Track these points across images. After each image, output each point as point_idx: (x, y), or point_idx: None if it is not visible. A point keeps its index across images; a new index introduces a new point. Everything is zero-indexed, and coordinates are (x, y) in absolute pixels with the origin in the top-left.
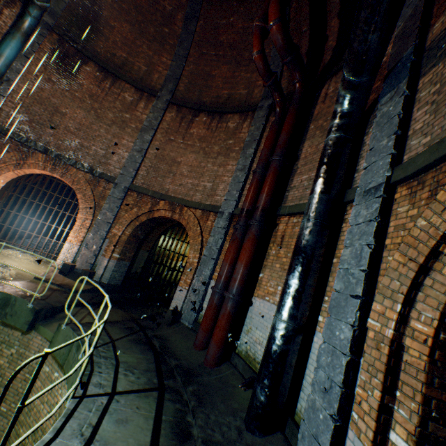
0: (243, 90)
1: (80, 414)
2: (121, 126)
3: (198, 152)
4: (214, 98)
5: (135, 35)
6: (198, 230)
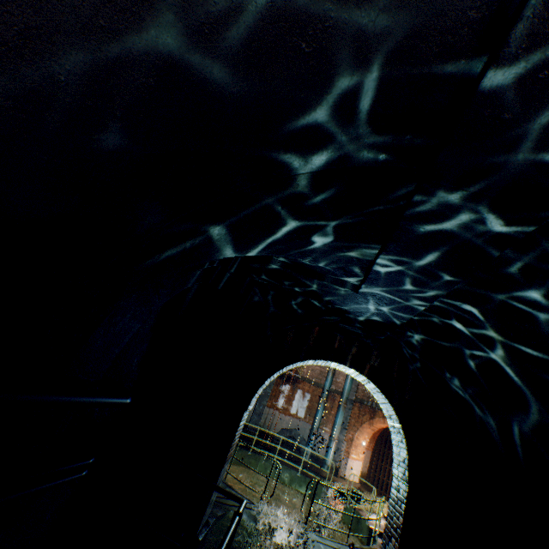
0: None
1: (344, 546)
2: None
3: None
4: None
5: None
6: None
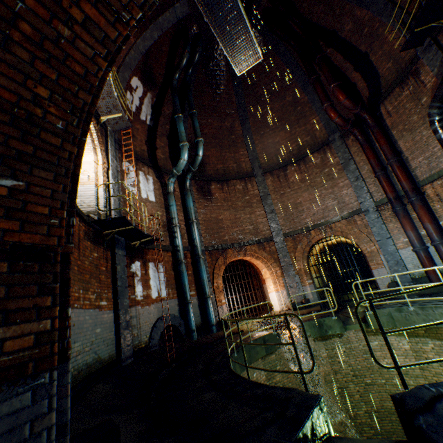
0: (305, 138)
1: None
2: (249, 205)
3: (307, 189)
4: (288, 153)
5: (219, 151)
6: (356, 230)
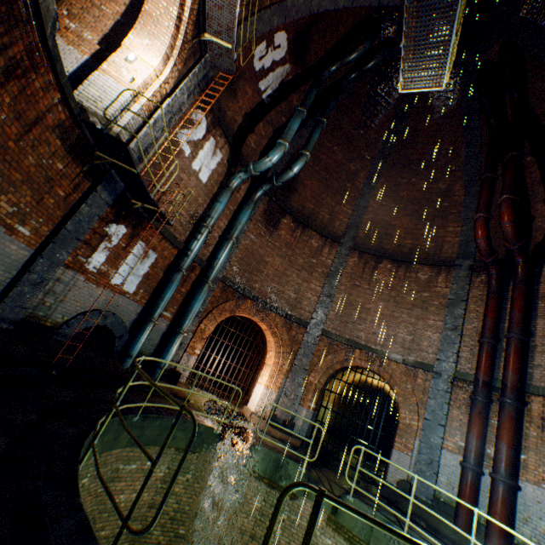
0: (429, 242)
1: None
2: (309, 270)
3: (388, 300)
4: (396, 246)
5: (321, 190)
6: (409, 388)
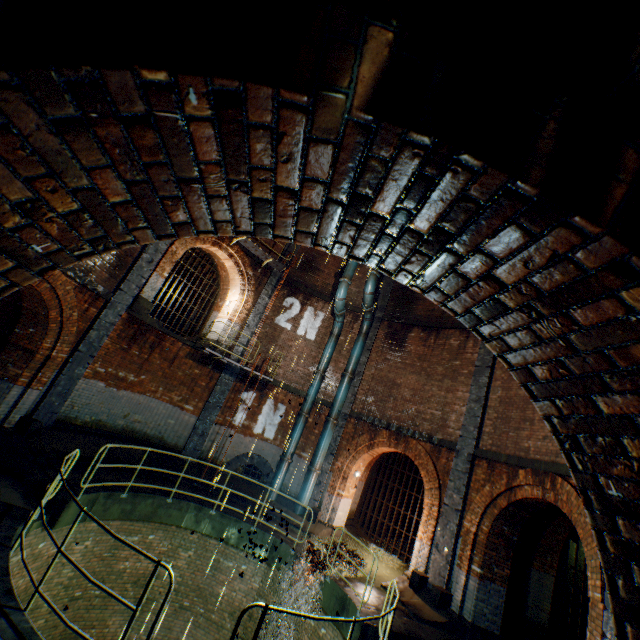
0: None
1: None
2: (452, 376)
3: None
4: None
5: None
6: (587, 522)
